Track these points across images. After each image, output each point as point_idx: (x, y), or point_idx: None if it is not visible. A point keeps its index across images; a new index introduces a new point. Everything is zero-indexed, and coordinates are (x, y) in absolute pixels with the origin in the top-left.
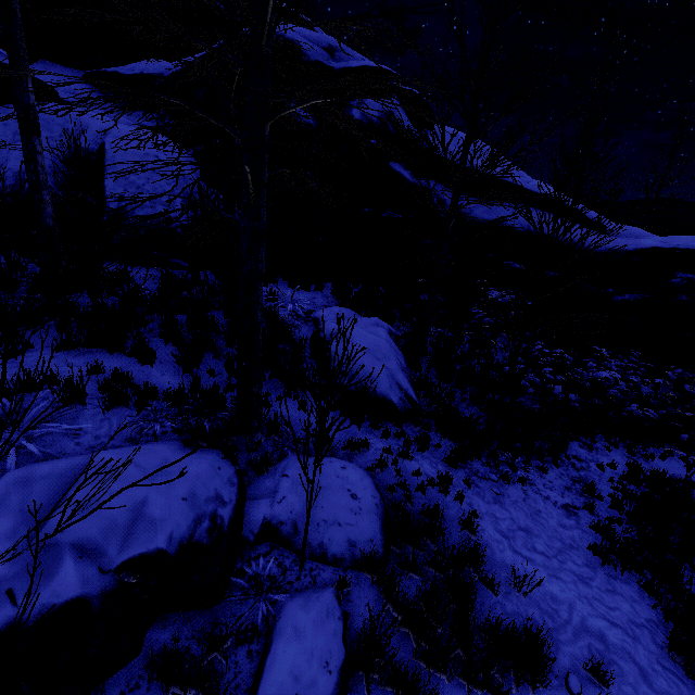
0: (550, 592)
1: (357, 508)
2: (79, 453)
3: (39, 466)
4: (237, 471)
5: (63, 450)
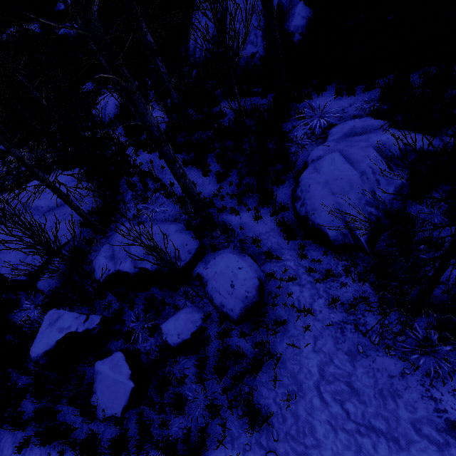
0: (313, 425)
1: (231, 292)
2: (163, 220)
3: (140, 226)
4: (199, 247)
5: (160, 217)
